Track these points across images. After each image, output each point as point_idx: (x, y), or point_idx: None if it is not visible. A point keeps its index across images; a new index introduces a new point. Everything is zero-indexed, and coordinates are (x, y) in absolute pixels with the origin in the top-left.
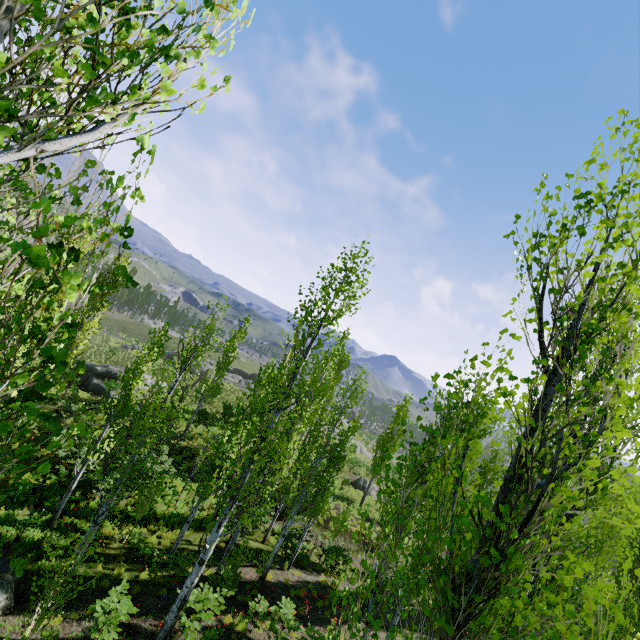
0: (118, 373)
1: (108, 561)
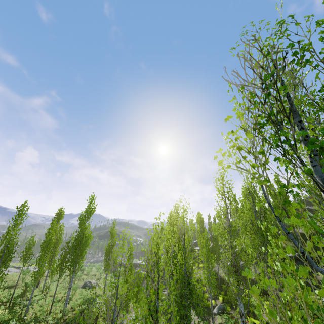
0: None
1: None
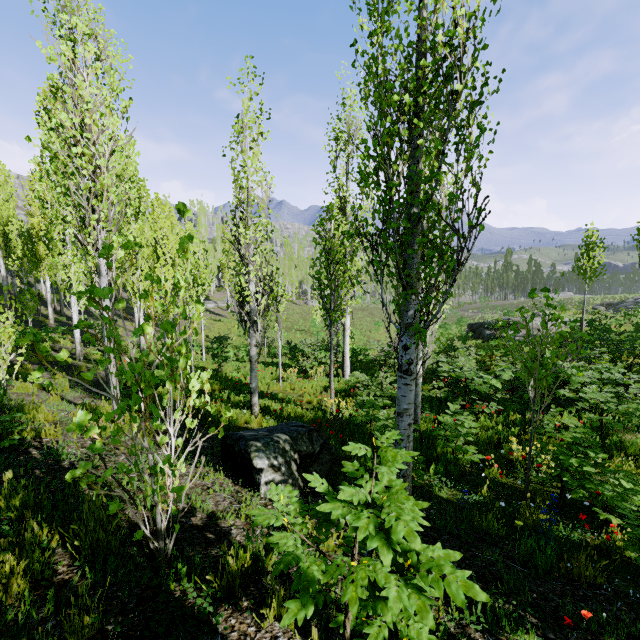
0: (510, 318)
1: (509, 495)
